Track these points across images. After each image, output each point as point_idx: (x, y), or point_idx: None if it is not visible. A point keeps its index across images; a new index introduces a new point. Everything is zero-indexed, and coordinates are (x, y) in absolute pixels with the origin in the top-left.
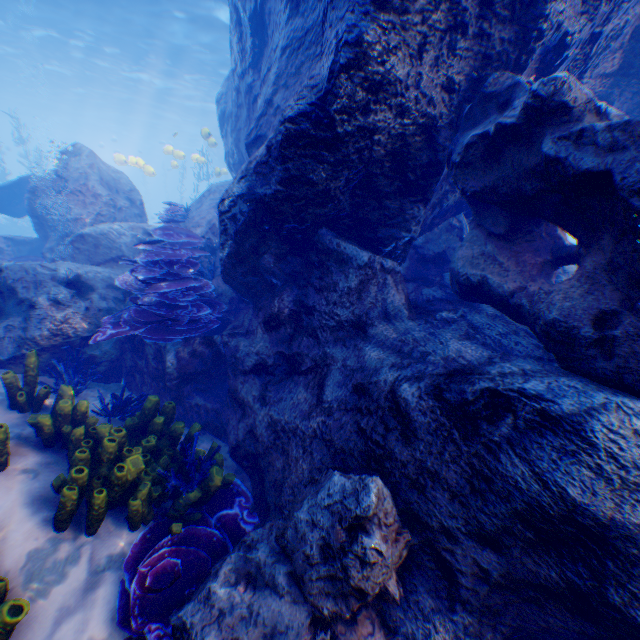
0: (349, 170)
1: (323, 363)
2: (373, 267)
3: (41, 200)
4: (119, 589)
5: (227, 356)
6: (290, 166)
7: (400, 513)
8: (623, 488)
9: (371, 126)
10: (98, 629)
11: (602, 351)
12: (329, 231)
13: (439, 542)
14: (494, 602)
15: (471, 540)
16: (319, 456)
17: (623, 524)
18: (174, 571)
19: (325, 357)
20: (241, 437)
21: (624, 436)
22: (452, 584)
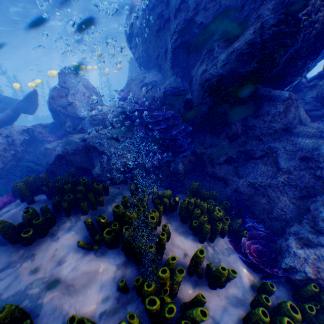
0: (293, 48)
1: (270, 151)
2: (291, 99)
3: (57, 102)
4: (240, 260)
5: (205, 159)
6: (265, 52)
7: None
8: None
9: (316, 20)
10: (247, 275)
11: None
12: (260, 85)
13: None
14: None
15: None
16: (290, 193)
17: None
18: (259, 249)
19: (270, 148)
20: (228, 194)
21: None
22: None
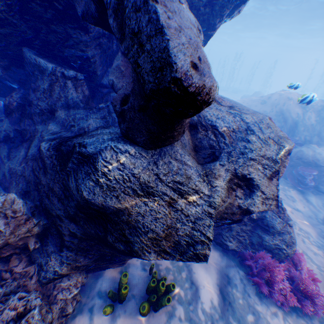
0: None
1: (34, 135)
2: (56, 75)
3: None
4: None
5: None
6: None
7: (44, 210)
8: (108, 190)
9: None
10: None
11: (123, 119)
12: (30, 50)
13: (57, 222)
14: (84, 246)
15: (68, 220)
16: (21, 185)
17: (109, 207)
18: None
19: (36, 132)
20: (2, 178)
21: (113, 164)
22: (62, 240)
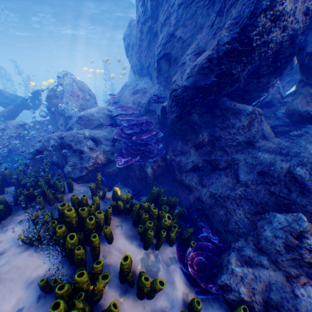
0: (250, 65)
1: (233, 163)
2: (254, 113)
3: (53, 101)
4: (181, 272)
5: (174, 165)
6: (222, 67)
7: None
8: None
9: (269, 40)
10: (183, 288)
11: None
12: (226, 98)
13: None
14: None
15: None
16: (246, 206)
17: None
18: (202, 262)
19: (233, 160)
20: (192, 202)
21: None
22: None
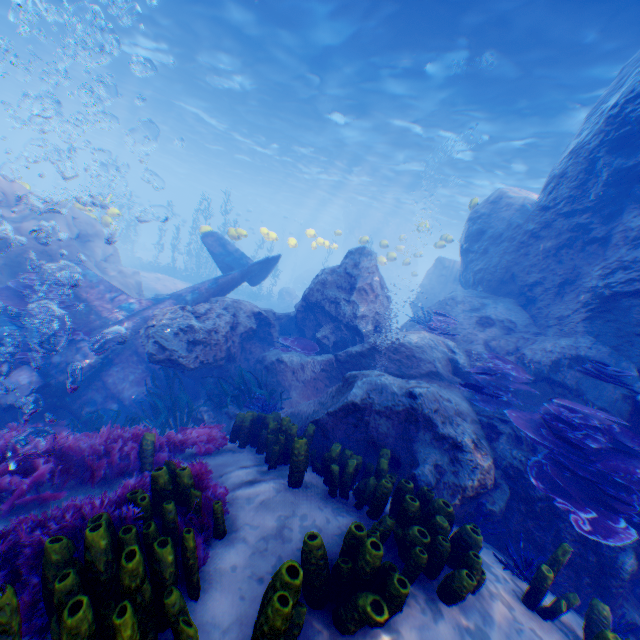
0: None
1: None
2: None
3: (326, 290)
4: None
5: None
6: None
7: None
8: None
9: None
10: None
11: None
12: None
13: None
14: None
15: None
16: None
17: None
18: None
19: None
20: None
21: None
22: None
